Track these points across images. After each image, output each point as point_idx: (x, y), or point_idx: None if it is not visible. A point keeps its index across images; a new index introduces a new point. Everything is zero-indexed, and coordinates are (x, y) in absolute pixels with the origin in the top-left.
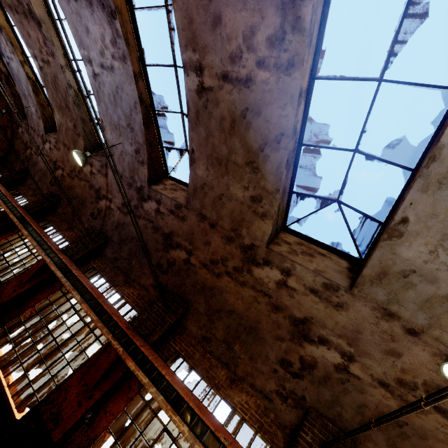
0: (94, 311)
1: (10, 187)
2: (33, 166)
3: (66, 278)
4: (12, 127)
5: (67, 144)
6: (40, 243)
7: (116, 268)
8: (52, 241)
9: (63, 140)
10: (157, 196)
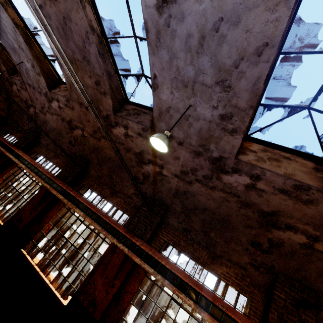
0: (219, 321)
1: (29, 150)
2: (43, 126)
3: (159, 272)
4: (3, 85)
5: (84, 103)
6: (102, 226)
7: (190, 240)
8: (112, 219)
9: (77, 98)
10: (254, 171)
